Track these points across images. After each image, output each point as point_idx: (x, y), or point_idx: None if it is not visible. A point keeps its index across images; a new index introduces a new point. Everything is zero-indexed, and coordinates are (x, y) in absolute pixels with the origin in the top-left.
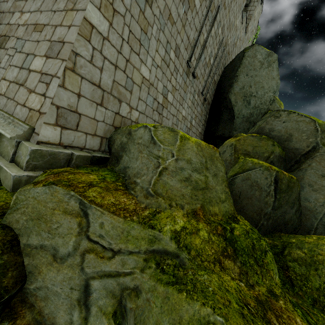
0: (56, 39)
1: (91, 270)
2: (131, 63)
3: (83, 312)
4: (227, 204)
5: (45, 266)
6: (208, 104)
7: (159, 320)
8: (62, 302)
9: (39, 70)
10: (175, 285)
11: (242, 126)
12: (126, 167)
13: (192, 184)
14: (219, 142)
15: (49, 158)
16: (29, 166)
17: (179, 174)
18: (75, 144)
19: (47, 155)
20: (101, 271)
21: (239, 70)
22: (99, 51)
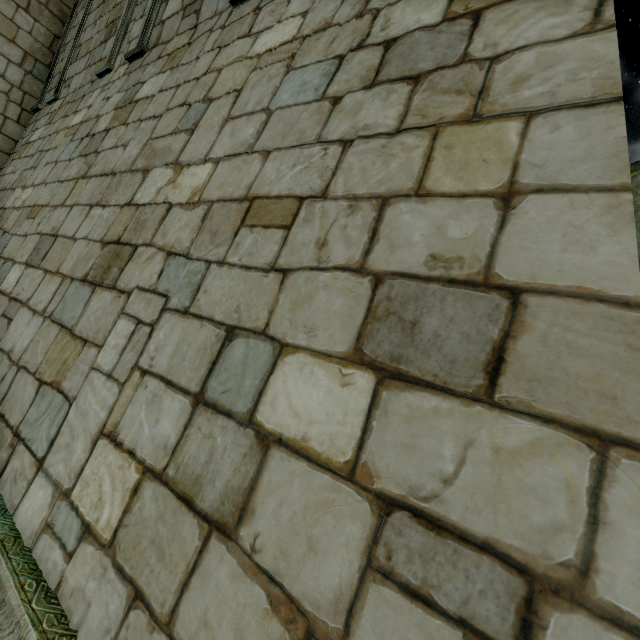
0: (417, 264)
1: None
2: None
3: None
4: None
5: None
6: None
7: None
8: None
9: (338, 455)
10: None
11: None
12: None
13: None
14: None
15: None
16: None
17: None
18: None
19: None
20: None
21: None
22: None
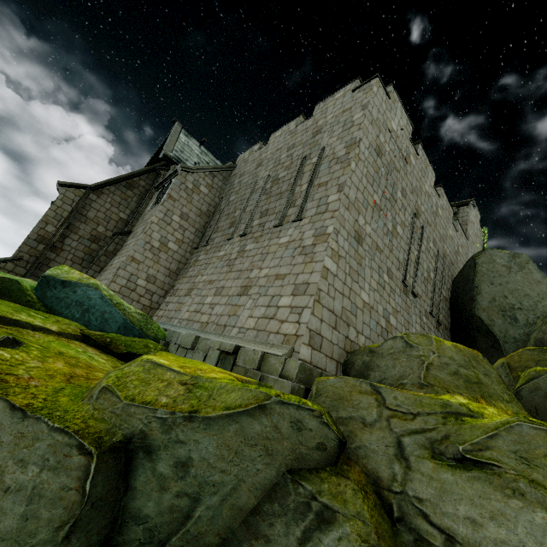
0: (300, 282)
1: (399, 430)
2: (353, 290)
3: (402, 463)
4: (515, 406)
5: (358, 431)
6: (446, 329)
7: (472, 434)
8: (381, 458)
9: (288, 305)
10: (477, 421)
11: None
12: (381, 379)
13: (462, 377)
14: None
15: (308, 373)
16: (297, 378)
17: (446, 368)
18: (319, 365)
19: (307, 369)
20: (408, 429)
21: (477, 279)
22: (332, 285)
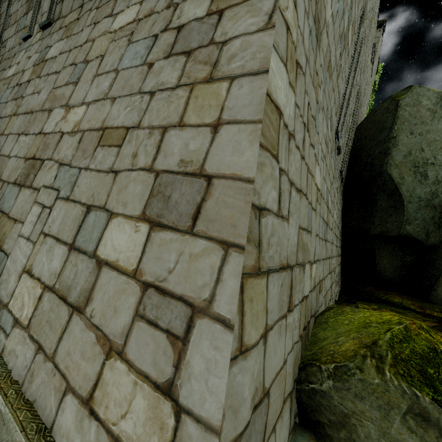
0: (174, 165)
1: None
2: (308, 170)
3: None
4: None
5: None
6: (342, 184)
7: None
8: None
9: (130, 266)
10: None
11: (421, 215)
12: None
13: None
14: (379, 246)
15: None
16: None
17: None
18: None
19: None
20: None
21: (396, 127)
22: (285, 172)
